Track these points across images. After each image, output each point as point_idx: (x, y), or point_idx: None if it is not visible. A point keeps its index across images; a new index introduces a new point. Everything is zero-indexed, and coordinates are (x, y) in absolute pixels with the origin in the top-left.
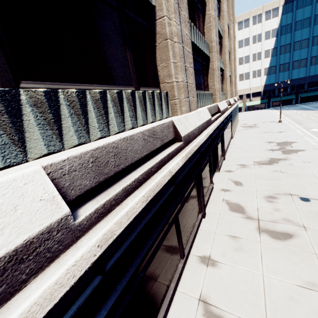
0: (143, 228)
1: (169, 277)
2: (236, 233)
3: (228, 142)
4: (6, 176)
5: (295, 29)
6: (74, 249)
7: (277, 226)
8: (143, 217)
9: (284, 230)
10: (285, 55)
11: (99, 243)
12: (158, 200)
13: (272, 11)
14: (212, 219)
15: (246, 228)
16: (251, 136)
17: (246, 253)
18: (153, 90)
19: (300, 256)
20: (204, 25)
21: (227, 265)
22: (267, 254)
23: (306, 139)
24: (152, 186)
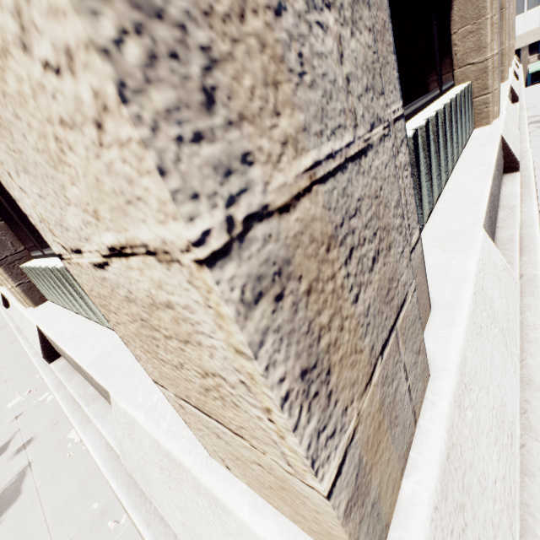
0: None
1: None
2: None
3: None
4: (474, 242)
5: None
6: (529, 327)
7: None
8: None
9: None
10: None
11: None
12: None
13: None
14: None
15: None
16: None
17: None
18: (449, 85)
19: None
20: None
21: None
22: None
23: None
24: None
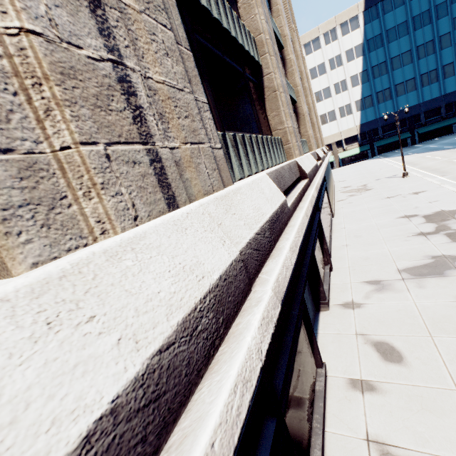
0: None
1: None
2: None
3: (329, 228)
4: None
5: (388, 40)
6: None
7: None
8: None
9: None
10: (381, 78)
11: None
12: None
13: (349, 22)
14: None
15: None
16: (366, 209)
17: None
18: None
19: None
20: (237, 1)
21: None
22: None
23: None
24: None
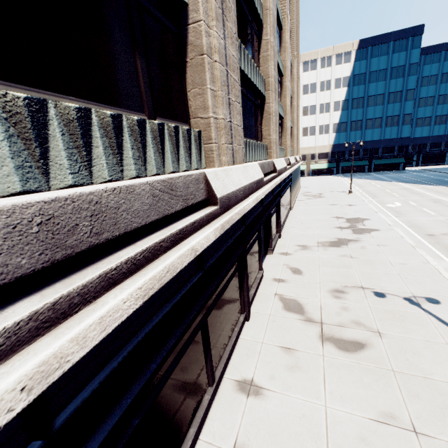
0: (141, 343)
1: (187, 418)
2: (291, 343)
3: (285, 215)
4: None
5: (370, 80)
6: None
7: (345, 332)
8: (144, 324)
9: (354, 338)
10: (358, 110)
11: (25, 383)
12: (174, 295)
13: (343, 55)
14: (259, 323)
15: (305, 335)
16: (315, 209)
17: (303, 373)
18: (179, 125)
19: (374, 374)
20: (259, 53)
21: (277, 393)
22: (331, 373)
23: (381, 216)
24: (158, 271)
